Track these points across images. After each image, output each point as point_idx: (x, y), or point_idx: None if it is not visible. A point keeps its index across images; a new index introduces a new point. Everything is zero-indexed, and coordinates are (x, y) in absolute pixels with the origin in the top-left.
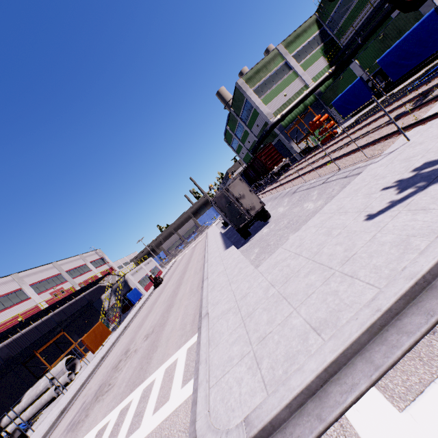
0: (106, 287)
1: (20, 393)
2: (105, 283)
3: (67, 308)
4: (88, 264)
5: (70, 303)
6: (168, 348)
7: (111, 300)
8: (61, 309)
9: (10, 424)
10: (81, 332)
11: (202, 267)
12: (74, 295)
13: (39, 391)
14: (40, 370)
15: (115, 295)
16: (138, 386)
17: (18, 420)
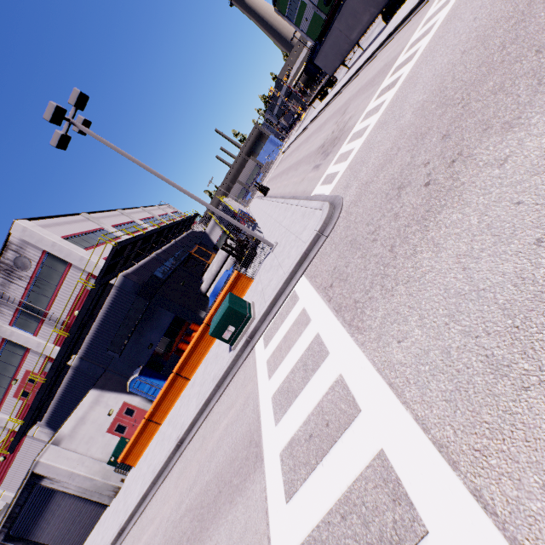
0: (199, 232)
1: (196, 282)
2: (195, 230)
3: (182, 241)
4: (170, 214)
5: (180, 238)
6: (407, 36)
7: (217, 231)
8: (177, 240)
9: (210, 289)
10: (206, 257)
11: (350, 84)
12: (180, 232)
13: (225, 254)
14: (198, 273)
15: (219, 226)
16: (403, 50)
17: (218, 279)
